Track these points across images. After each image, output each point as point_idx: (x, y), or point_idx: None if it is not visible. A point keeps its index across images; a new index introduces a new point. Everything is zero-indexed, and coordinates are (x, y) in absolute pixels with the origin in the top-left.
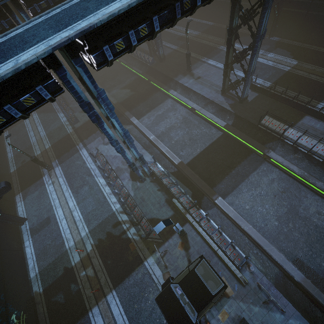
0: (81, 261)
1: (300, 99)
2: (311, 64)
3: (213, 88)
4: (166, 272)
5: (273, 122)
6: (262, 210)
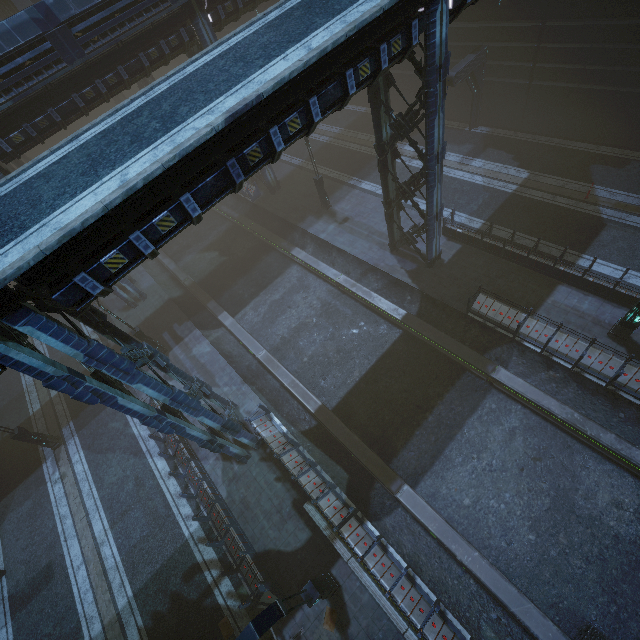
0: None
1: (543, 251)
2: (555, 176)
3: (375, 240)
4: None
5: (495, 306)
6: (498, 506)
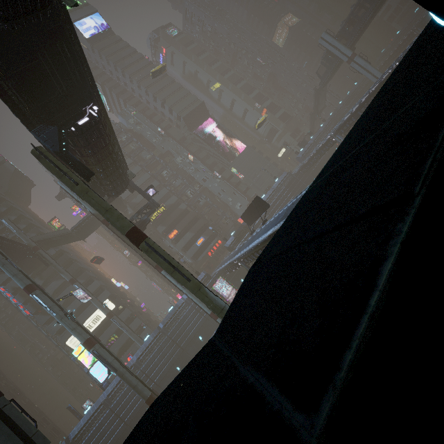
0: None
1: None
2: None
3: None
4: None
5: None
6: None
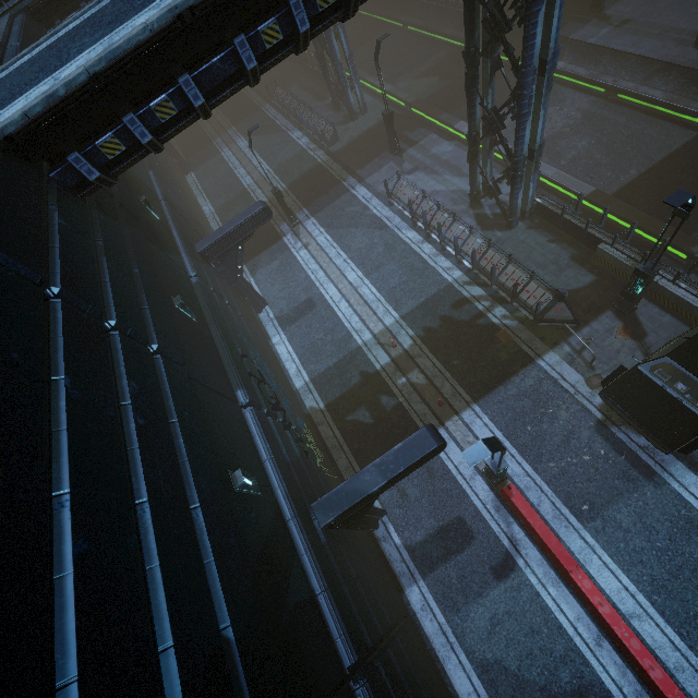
0: (394, 362)
1: None
2: None
3: (671, 38)
4: (594, 375)
5: None
6: None
